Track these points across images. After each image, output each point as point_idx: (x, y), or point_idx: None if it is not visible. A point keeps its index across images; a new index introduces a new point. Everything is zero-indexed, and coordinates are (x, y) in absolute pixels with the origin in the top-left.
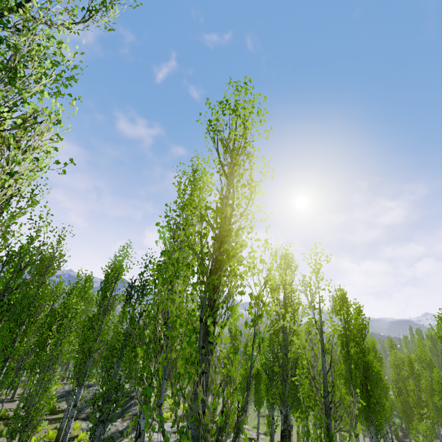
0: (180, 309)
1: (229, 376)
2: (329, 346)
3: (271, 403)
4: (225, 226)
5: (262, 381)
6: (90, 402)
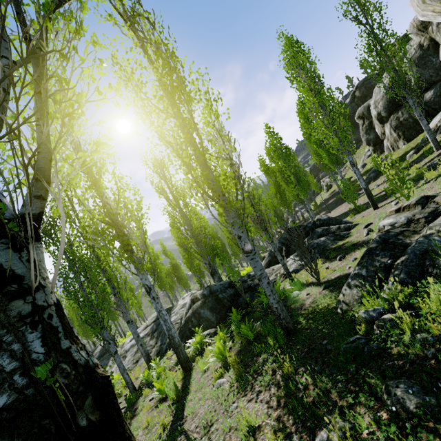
0: (123, 198)
1: (158, 277)
2: (208, 224)
3: (194, 271)
4: (176, 56)
5: (180, 268)
6: (84, 320)
